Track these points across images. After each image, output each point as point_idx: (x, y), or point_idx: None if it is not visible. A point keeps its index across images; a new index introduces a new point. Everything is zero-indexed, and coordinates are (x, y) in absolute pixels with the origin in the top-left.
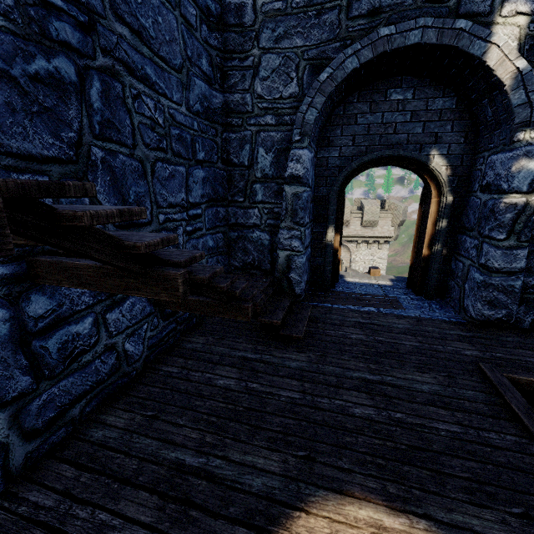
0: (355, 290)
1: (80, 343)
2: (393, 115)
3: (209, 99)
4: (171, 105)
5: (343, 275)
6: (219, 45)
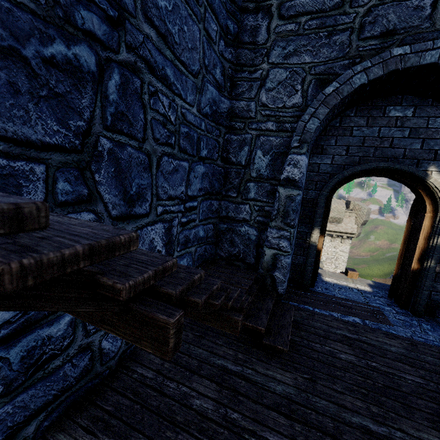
0: (335, 293)
1: (50, 347)
2: (390, 130)
3: (217, 104)
4: (184, 105)
5: (320, 273)
6: (232, 59)
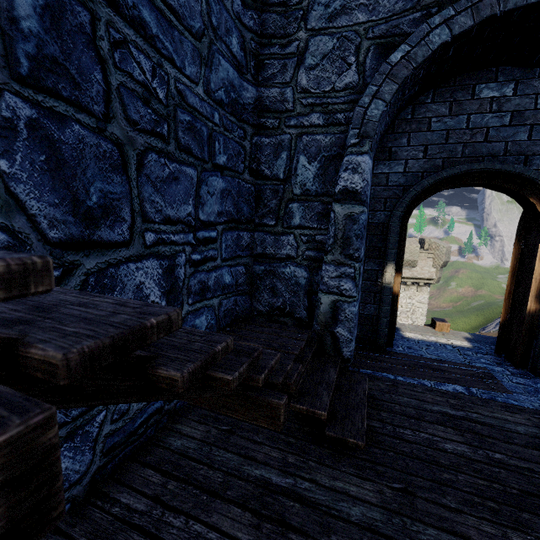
0: (422, 353)
1: None
2: (484, 117)
3: (237, 91)
4: (181, 78)
5: (398, 328)
6: (255, 27)
